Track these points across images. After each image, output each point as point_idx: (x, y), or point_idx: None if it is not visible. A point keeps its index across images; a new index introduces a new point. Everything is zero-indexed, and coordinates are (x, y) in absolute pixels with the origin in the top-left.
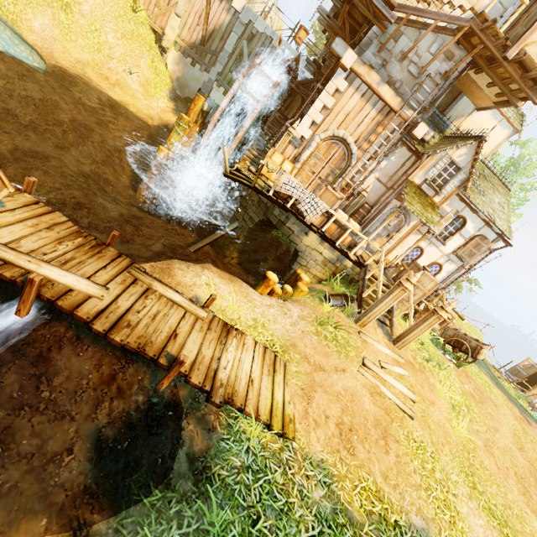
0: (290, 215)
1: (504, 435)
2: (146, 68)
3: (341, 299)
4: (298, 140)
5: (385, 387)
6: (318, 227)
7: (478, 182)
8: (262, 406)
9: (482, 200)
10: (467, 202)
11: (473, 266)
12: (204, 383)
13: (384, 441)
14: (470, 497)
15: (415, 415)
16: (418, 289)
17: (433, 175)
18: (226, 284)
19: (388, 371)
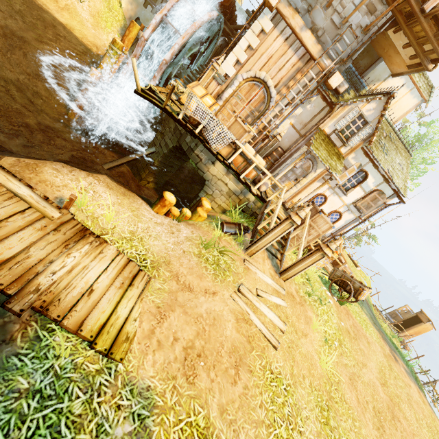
0: (199, 142)
1: (371, 370)
2: (98, 0)
3: (235, 228)
4: (222, 77)
5: (255, 314)
6: (224, 158)
7: (384, 142)
8: (91, 320)
9: (385, 157)
10: (370, 157)
11: (369, 217)
12: (9, 286)
13: (235, 371)
14: (318, 435)
15: (281, 346)
16: (313, 229)
17: (342, 126)
18: (111, 195)
19: (263, 299)
